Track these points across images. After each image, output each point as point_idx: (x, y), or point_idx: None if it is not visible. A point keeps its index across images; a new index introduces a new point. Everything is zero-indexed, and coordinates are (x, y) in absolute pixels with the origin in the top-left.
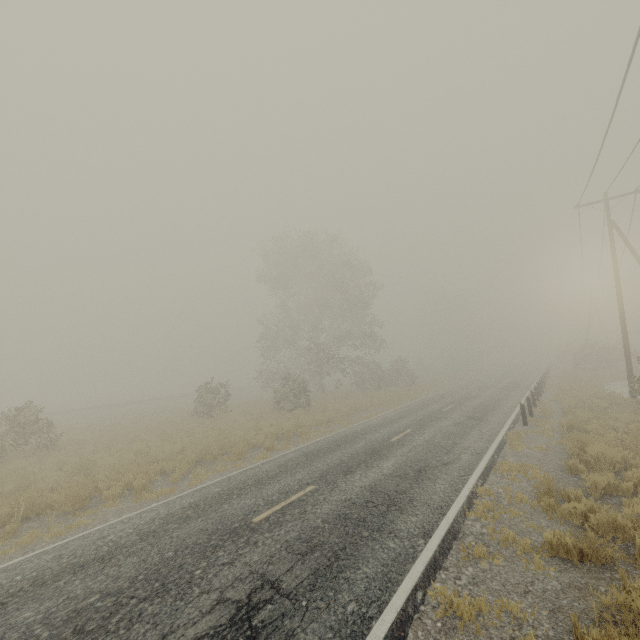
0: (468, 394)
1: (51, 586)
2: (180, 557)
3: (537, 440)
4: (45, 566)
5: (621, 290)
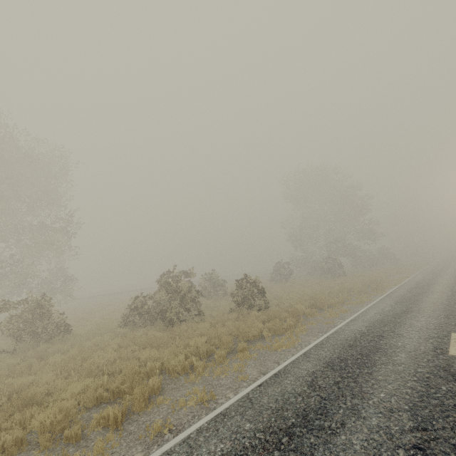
0: None
1: (407, 316)
2: (451, 309)
3: None
4: (381, 314)
5: None
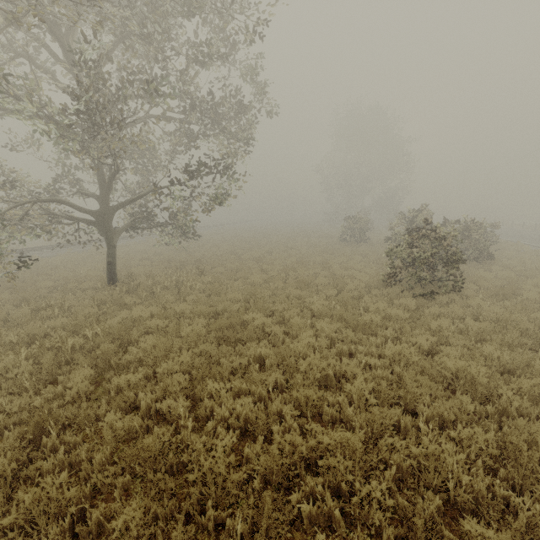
0: None
1: None
2: None
3: None
4: None
5: None
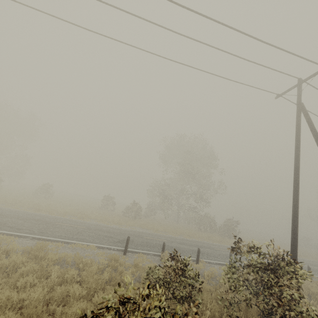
0: (215, 248)
1: None
2: None
3: (79, 252)
4: None
5: (298, 174)
